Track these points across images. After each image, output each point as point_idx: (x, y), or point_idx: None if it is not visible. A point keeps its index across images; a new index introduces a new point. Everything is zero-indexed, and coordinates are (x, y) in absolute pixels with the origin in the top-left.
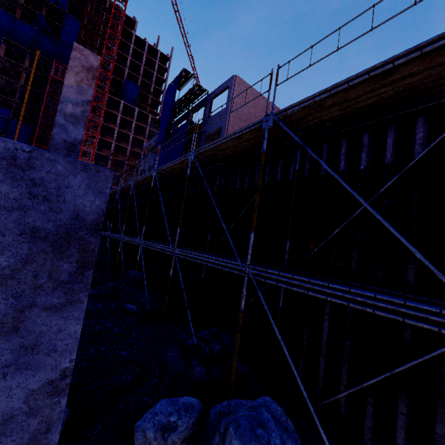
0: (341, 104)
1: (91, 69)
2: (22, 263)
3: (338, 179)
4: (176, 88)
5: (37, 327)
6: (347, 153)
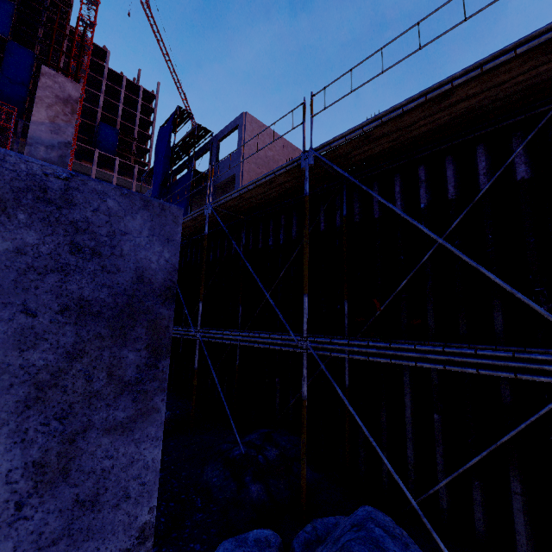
0: (391, 134)
1: (69, 101)
2: (67, 358)
3: (408, 218)
4: (171, 130)
5: (96, 463)
6: (402, 191)
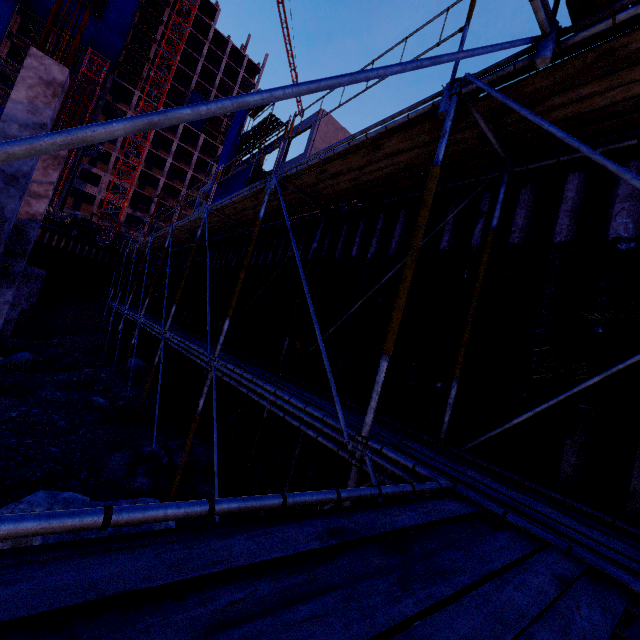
0: (347, 174)
1: (52, 84)
2: None
3: (298, 263)
4: (245, 116)
5: None
6: (363, 235)
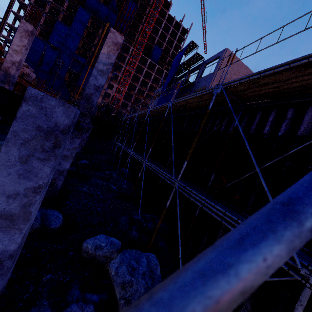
0: (272, 84)
1: (117, 44)
2: (32, 138)
3: (243, 137)
4: (183, 54)
5: (33, 164)
6: (273, 121)
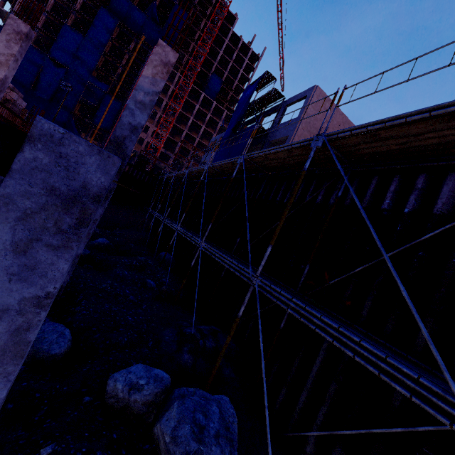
0: (398, 138)
1: (167, 65)
2: (40, 209)
3: (364, 215)
4: (254, 89)
5: (38, 255)
6: (395, 191)
